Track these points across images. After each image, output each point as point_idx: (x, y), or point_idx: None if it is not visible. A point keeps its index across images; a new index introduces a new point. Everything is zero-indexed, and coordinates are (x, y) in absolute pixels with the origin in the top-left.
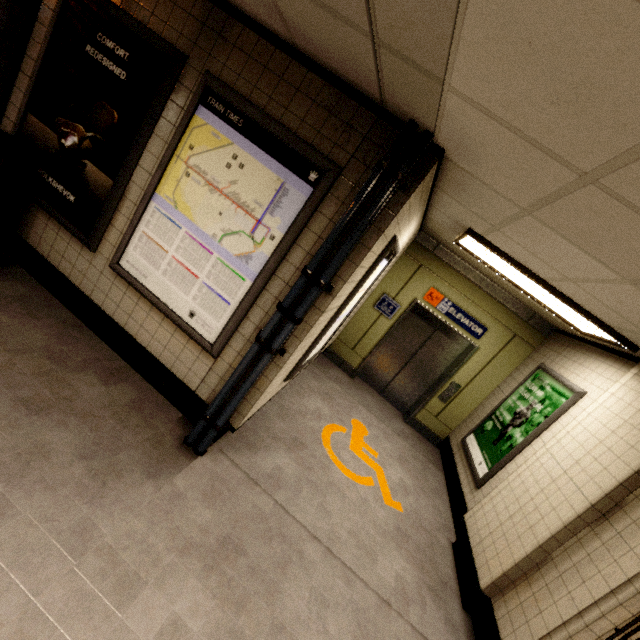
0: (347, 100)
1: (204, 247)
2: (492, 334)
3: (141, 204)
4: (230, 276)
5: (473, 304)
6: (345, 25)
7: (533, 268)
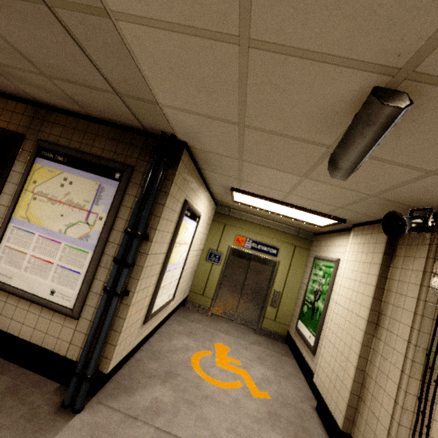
0: (126, 133)
1: (54, 240)
2: (282, 250)
3: (1, 227)
4: (77, 253)
5: (264, 236)
6: (102, 92)
7: (272, 196)
